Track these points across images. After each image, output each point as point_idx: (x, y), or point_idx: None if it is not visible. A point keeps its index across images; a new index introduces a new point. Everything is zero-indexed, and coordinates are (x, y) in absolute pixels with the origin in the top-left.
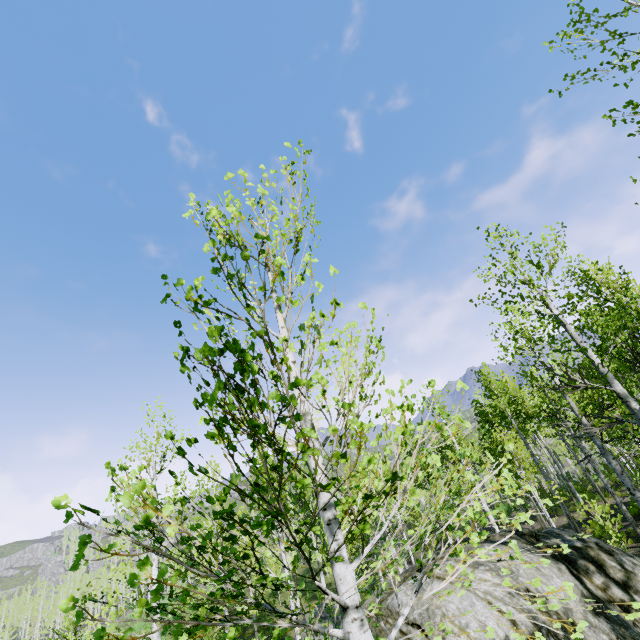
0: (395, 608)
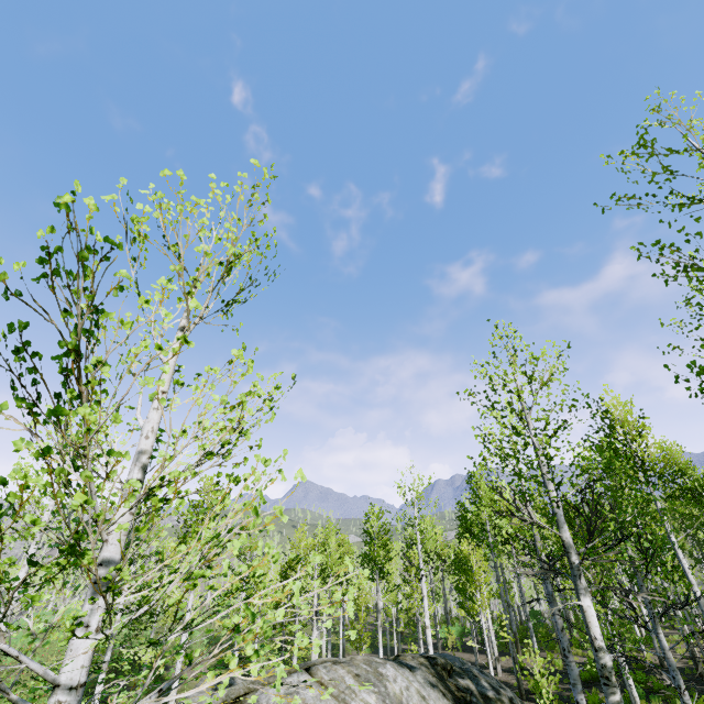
0: (259, 703)
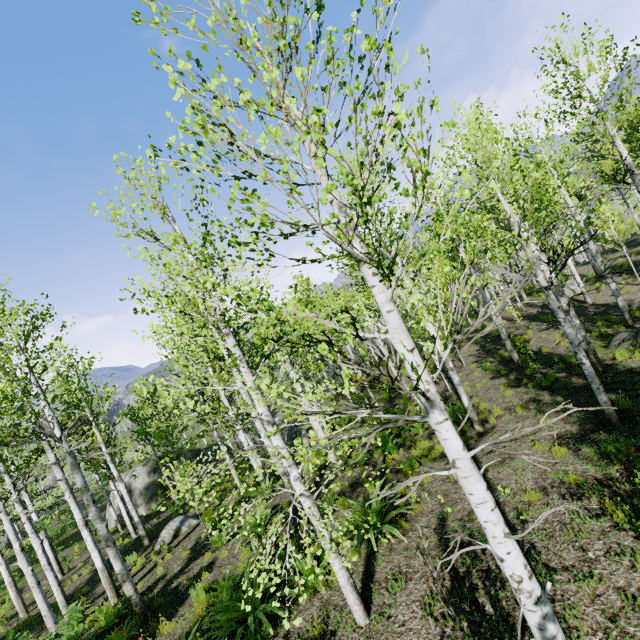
0: None
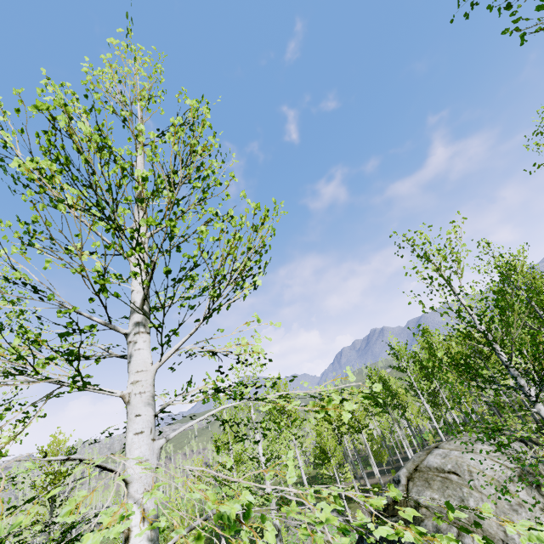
0: (432, 466)
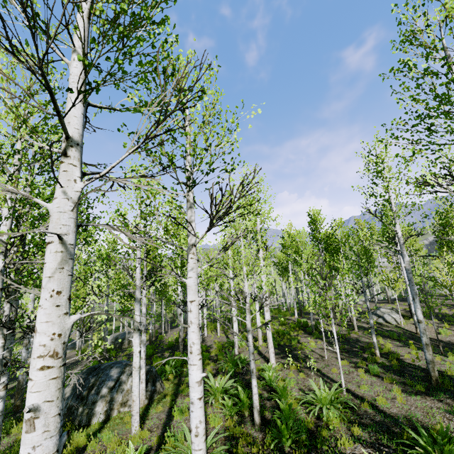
0: None
